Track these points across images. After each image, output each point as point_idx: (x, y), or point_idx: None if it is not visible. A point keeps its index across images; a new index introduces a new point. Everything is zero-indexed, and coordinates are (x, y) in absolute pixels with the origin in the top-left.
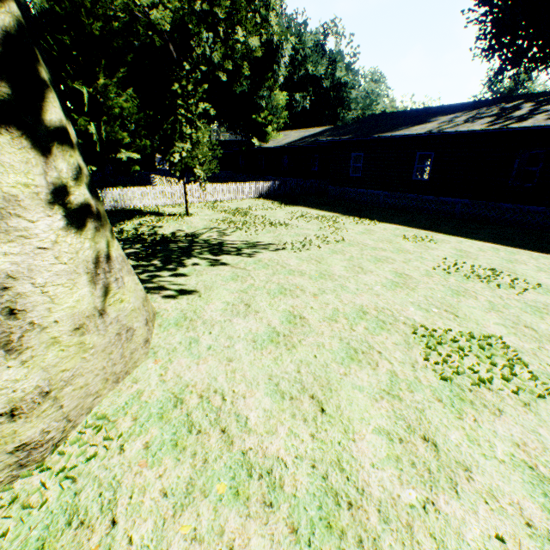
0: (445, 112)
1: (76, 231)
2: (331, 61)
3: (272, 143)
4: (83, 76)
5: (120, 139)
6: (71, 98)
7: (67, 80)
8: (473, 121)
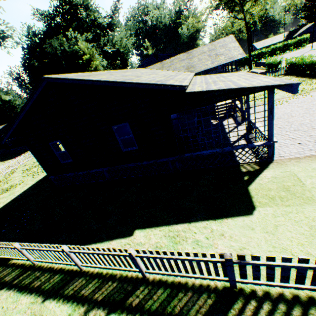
0: None
1: None
2: None
3: None
4: None
5: None
6: None
7: None
8: None
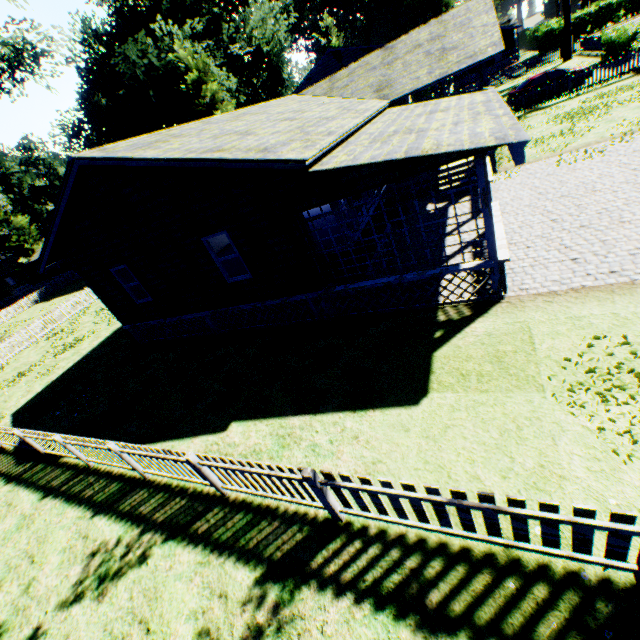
0: None
1: None
2: (48, 167)
3: (37, 254)
4: None
5: None
6: None
7: None
8: None
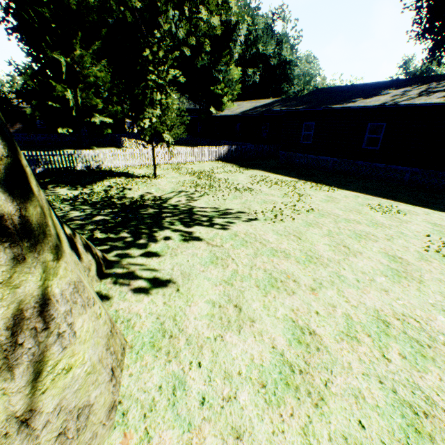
0: (393, 86)
1: None
2: (278, 42)
3: (227, 111)
4: (62, 47)
5: (94, 105)
6: (50, 66)
7: (46, 50)
8: (427, 94)
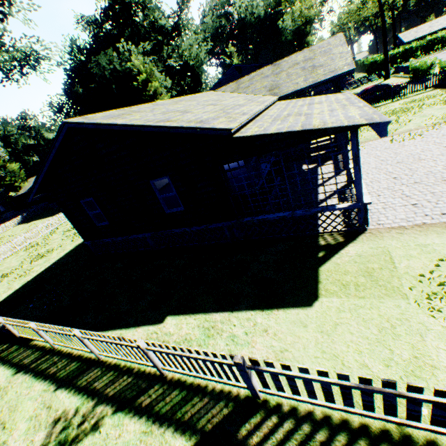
0: None
1: None
2: (37, 131)
3: (23, 190)
4: None
5: None
6: None
7: None
8: None
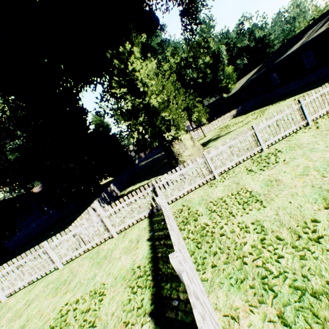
0: (313, 26)
1: (187, 134)
2: (249, 33)
3: (233, 91)
4: None
5: None
6: None
7: None
8: (322, 26)
